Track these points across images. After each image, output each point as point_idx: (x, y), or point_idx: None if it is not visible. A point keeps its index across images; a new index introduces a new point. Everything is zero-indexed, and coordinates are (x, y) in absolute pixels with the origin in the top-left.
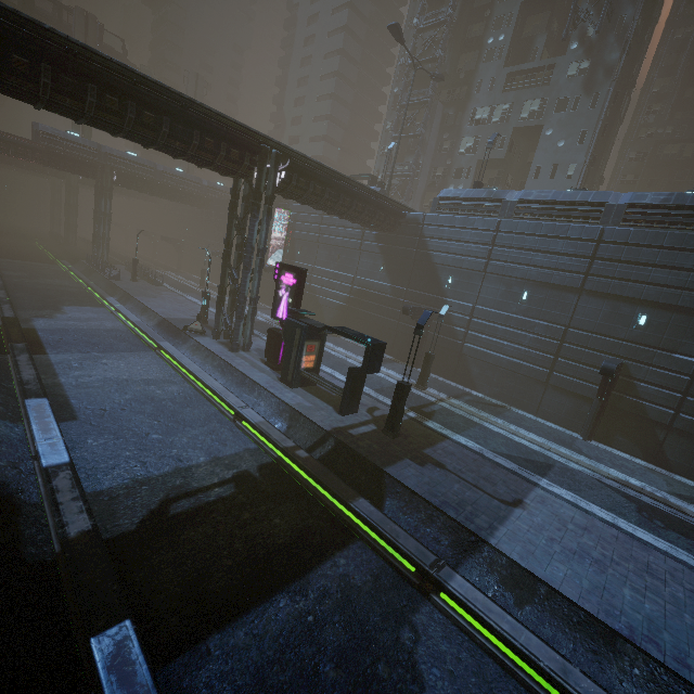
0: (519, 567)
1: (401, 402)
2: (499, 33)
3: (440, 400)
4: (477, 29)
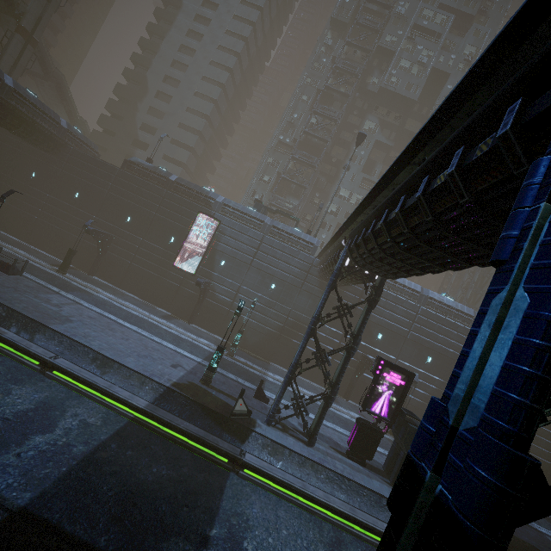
0: None
1: None
2: (361, 148)
3: None
4: (348, 136)
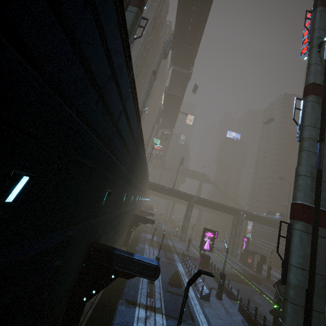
0: None
1: (269, 271)
2: None
3: None
4: None
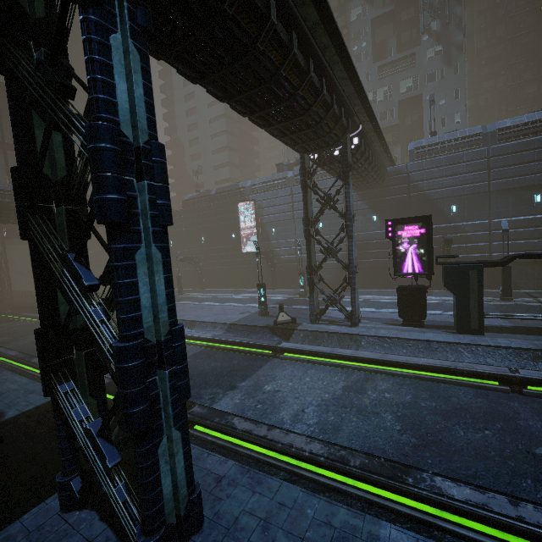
0: None
1: None
2: (360, 42)
3: (540, 302)
4: None
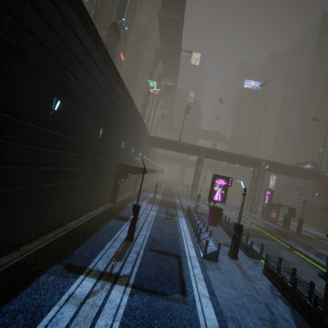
0: (320, 253)
1: (300, 224)
2: None
3: None
4: None
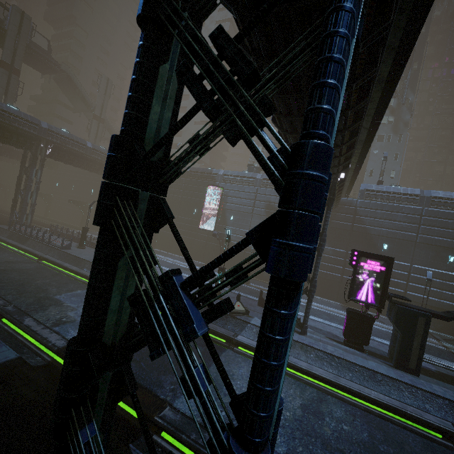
0: None
1: None
2: None
3: (445, 347)
4: None
